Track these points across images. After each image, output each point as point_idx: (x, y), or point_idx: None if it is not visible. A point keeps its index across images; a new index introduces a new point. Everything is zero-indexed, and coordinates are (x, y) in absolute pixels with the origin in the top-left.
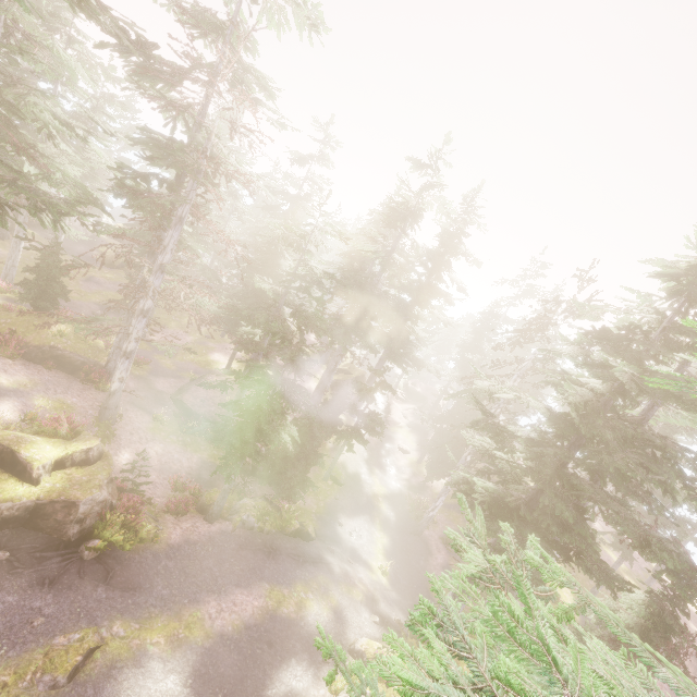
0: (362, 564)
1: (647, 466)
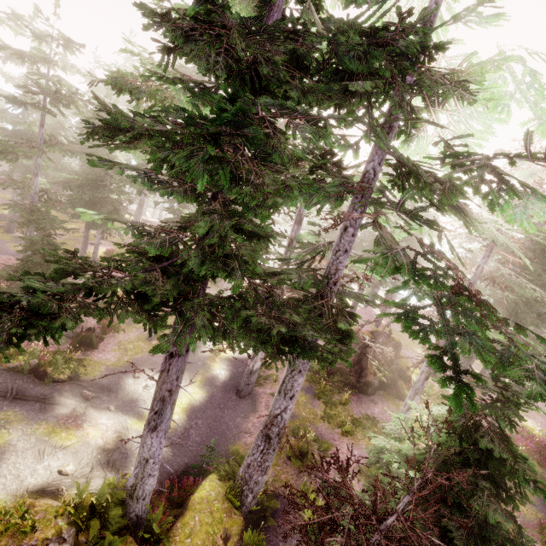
0: (129, 413)
1: (400, 167)
